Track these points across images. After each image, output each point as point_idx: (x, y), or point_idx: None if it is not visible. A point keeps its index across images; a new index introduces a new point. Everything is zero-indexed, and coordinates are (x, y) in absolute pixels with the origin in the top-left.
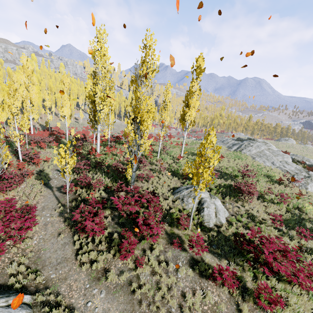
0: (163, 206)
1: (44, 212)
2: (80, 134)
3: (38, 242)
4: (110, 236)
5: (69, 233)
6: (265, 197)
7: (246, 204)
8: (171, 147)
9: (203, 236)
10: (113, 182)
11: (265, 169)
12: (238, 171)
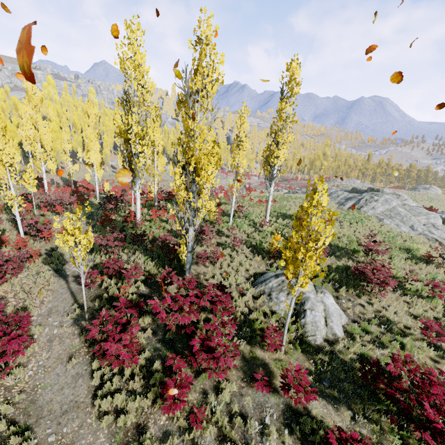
0: (237, 308)
1: (51, 318)
2: (118, 190)
3: (35, 373)
4: (149, 366)
5: (86, 355)
6: (407, 287)
7: (375, 300)
8: (251, 207)
9: (305, 363)
10: (159, 266)
11: (401, 238)
12: (359, 244)
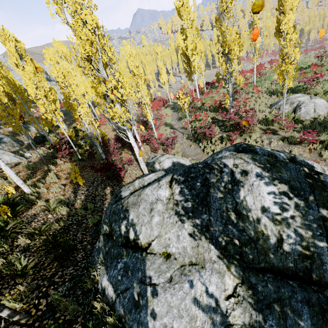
0: (259, 117)
1: (178, 139)
2: None
3: (181, 150)
4: (221, 137)
5: (196, 144)
6: None
7: None
8: (272, 73)
9: (296, 126)
10: (216, 113)
11: None
12: None
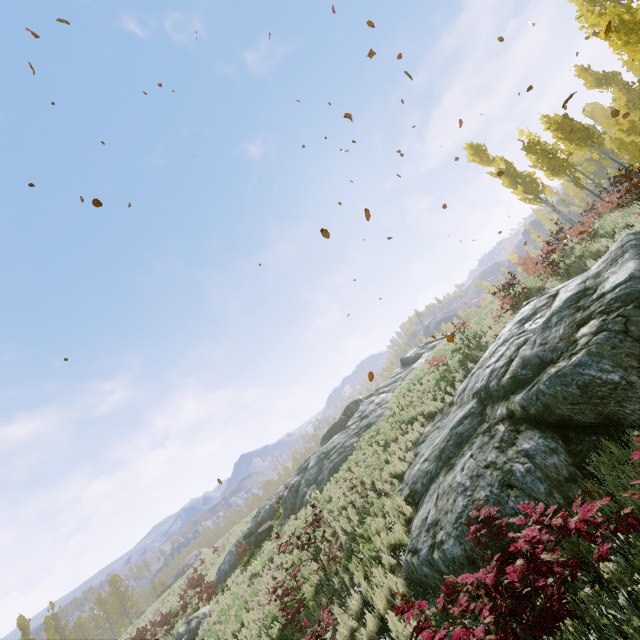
0: None
1: None
2: None
3: None
4: None
5: None
6: None
7: None
8: None
9: None
10: None
11: None
12: None
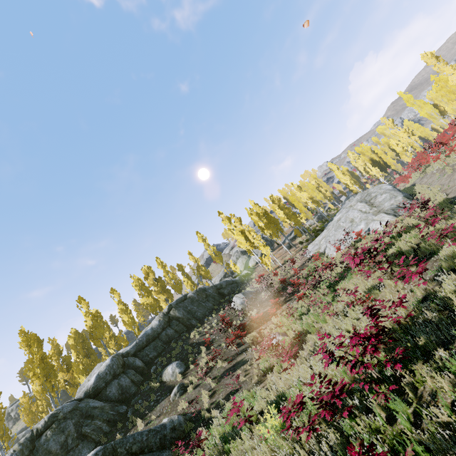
0: None
1: None
2: None
3: None
4: None
5: None
6: None
7: None
8: None
9: None
10: None
11: None
12: None
